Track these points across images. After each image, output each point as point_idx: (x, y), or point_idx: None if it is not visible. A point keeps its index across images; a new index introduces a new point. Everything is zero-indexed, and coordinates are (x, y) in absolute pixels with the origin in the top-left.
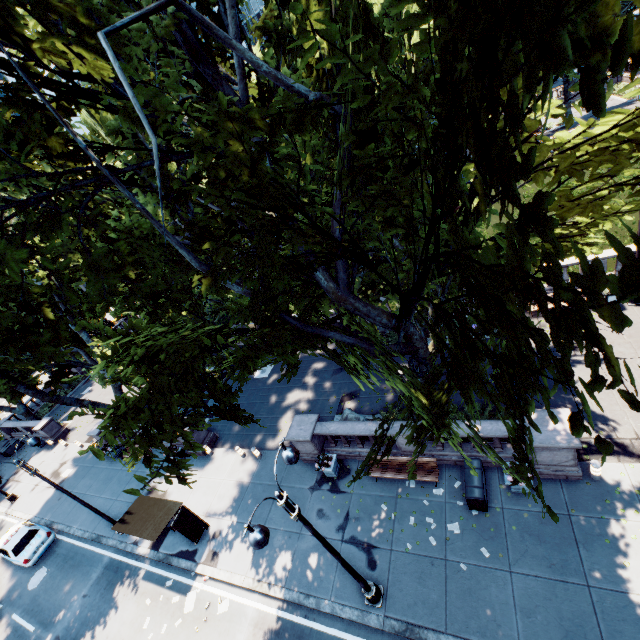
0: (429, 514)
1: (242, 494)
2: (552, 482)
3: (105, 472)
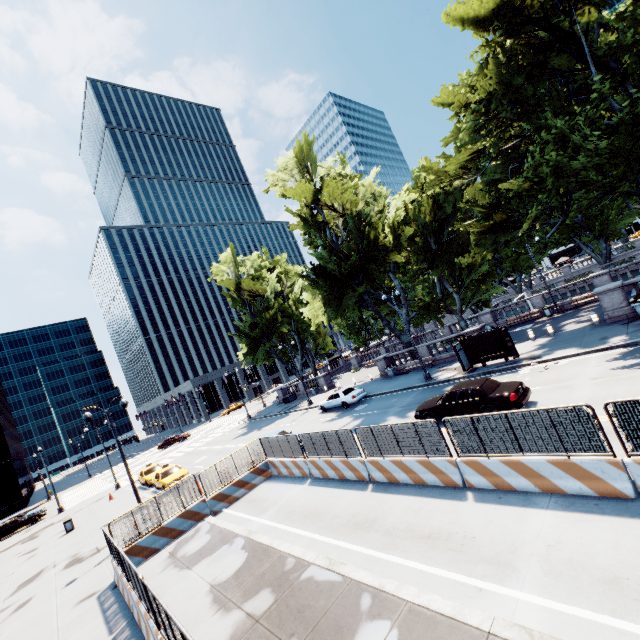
0: None
1: (545, 344)
2: None
3: (388, 380)
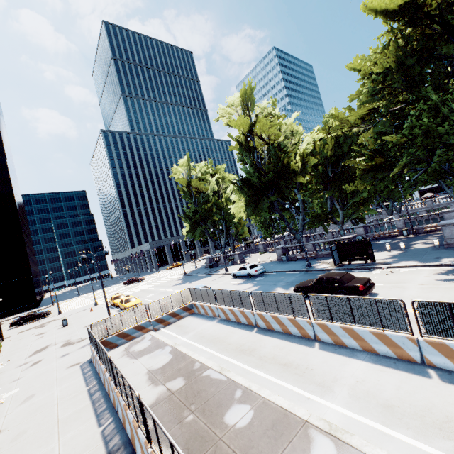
0: None
1: (396, 256)
2: None
3: (282, 263)
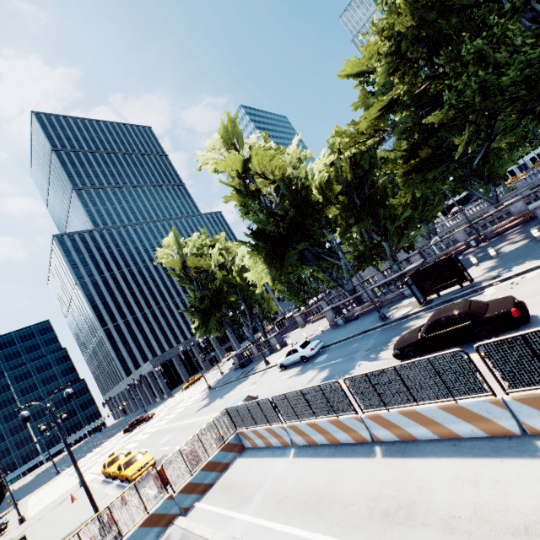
0: None
1: (494, 266)
2: None
3: (340, 328)
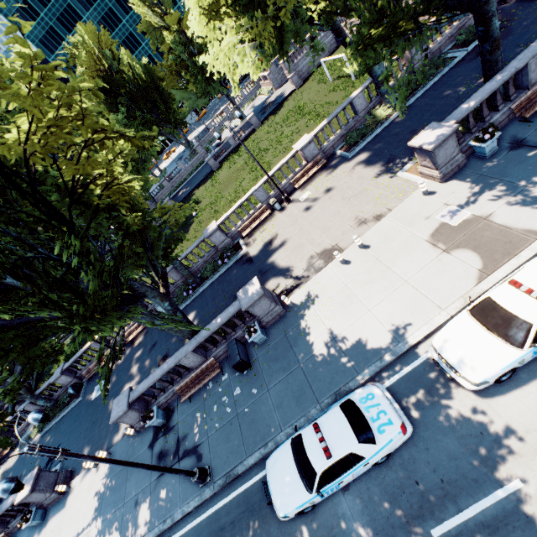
0: (223, 395)
1: (102, 496)
2: (275, 323)
3: None
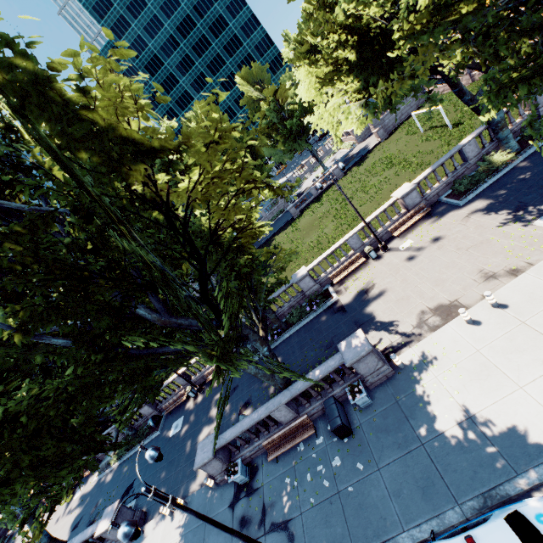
0: (318, 463)
1: None
2: (381, 385)
3: None
